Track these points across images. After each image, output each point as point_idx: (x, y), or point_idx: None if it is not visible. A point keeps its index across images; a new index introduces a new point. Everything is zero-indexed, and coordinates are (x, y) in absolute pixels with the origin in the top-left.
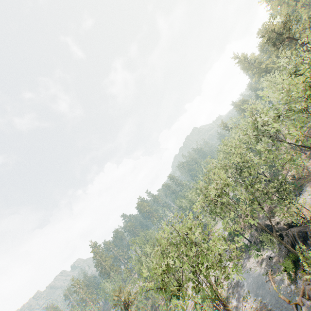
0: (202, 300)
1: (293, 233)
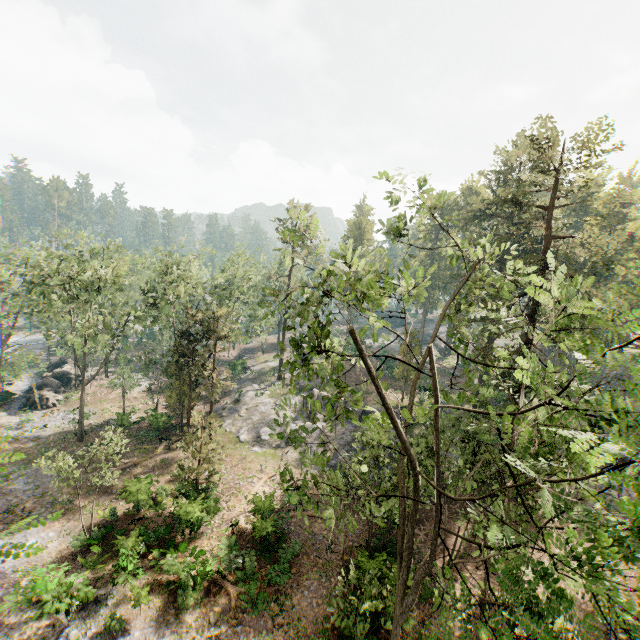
0: None
1: (41, 382)
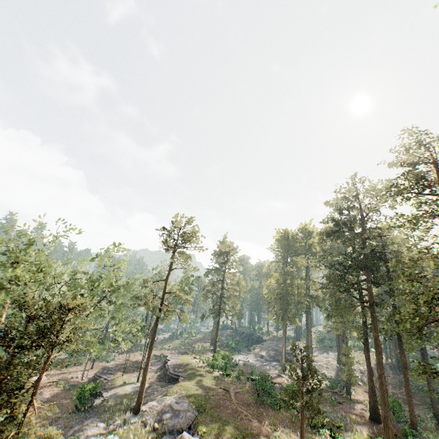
0: None
1: None
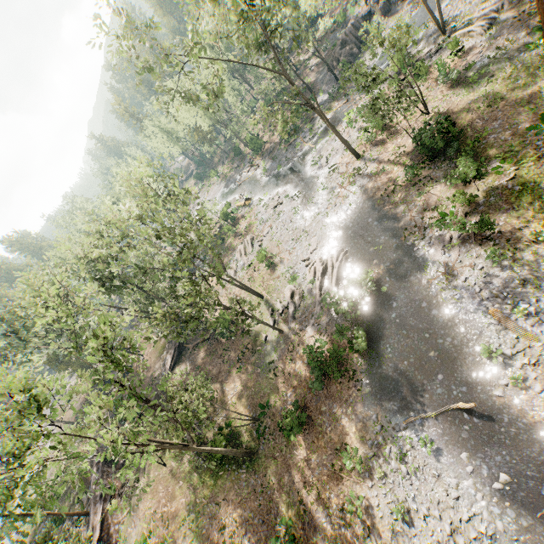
0: None
1: None
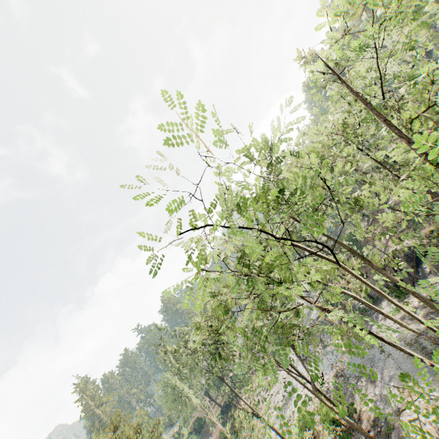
0: (302, 427)
1: None
